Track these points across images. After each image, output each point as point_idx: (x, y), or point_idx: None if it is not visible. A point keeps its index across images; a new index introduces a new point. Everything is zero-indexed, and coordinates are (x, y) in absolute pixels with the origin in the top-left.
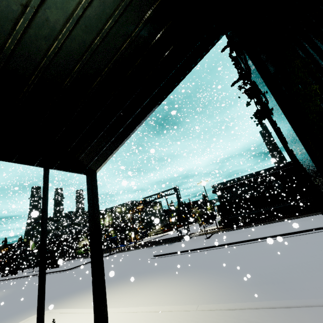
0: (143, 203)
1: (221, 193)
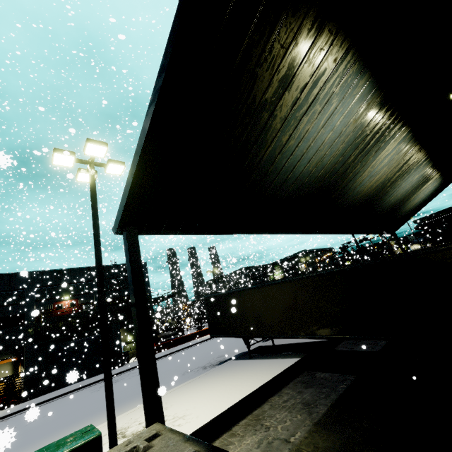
0: (341, 249)
1: (428, 228)
